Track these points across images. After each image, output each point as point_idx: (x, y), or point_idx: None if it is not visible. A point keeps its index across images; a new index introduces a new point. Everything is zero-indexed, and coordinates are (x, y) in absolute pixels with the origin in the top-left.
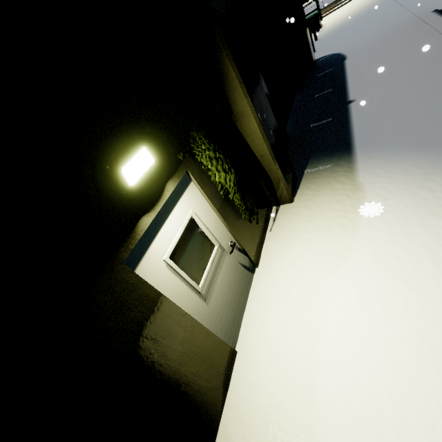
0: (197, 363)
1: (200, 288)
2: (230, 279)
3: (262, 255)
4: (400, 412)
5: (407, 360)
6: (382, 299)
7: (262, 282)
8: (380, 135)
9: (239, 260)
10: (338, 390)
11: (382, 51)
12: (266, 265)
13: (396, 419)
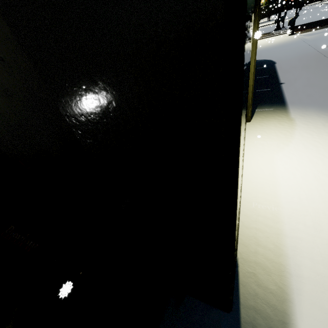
0: None
1: None
2: None
3: None
4: (323, 195)
5: (325, 180)
6: (310, 160)
7: None
8: (302, 100)
9: None
10: (290, 190)
11: (299, 64)
12: None
13: (321, 197)
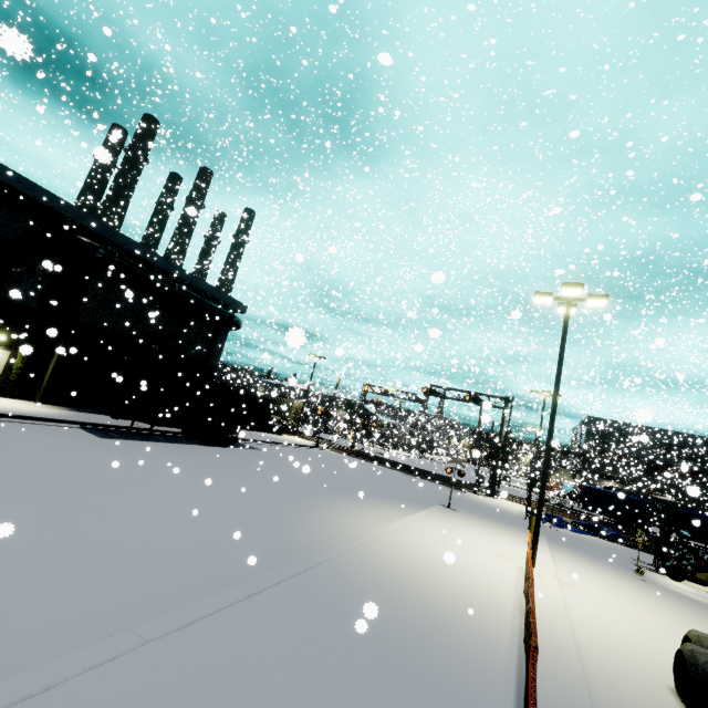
0: None
1: None
2: None
3: None
4: None
5: None
6: None
7: None
8: (92, 415)
9: None
10: None
11: None
12: None
13: None
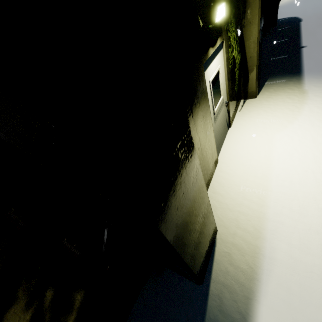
0: (209, 147)
1: (215, 112)
2: (222, 121)
3: (233, 122)
4: (318, 179)
5: None
6: (314, 140)
7: (234, 133)
8: None
9: (226, 115)
10: (283, 173)
11: None
12: (237, 126)
13: (316, 181)
